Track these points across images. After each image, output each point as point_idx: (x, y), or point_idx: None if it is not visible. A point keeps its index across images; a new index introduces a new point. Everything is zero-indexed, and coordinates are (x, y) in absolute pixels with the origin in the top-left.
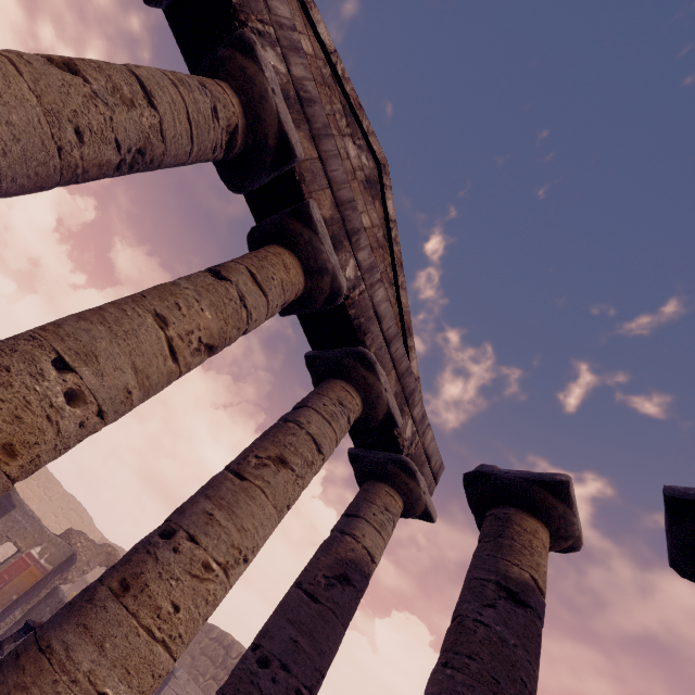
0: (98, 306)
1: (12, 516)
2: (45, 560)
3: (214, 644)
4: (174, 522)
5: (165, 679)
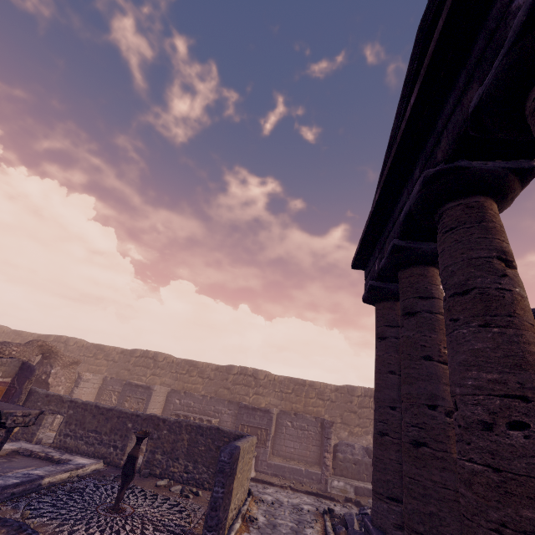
0: (532, 353)
1: None
2: (0, 378)
3: (141, 359)
4: (448, 407)
5: (148, 394)
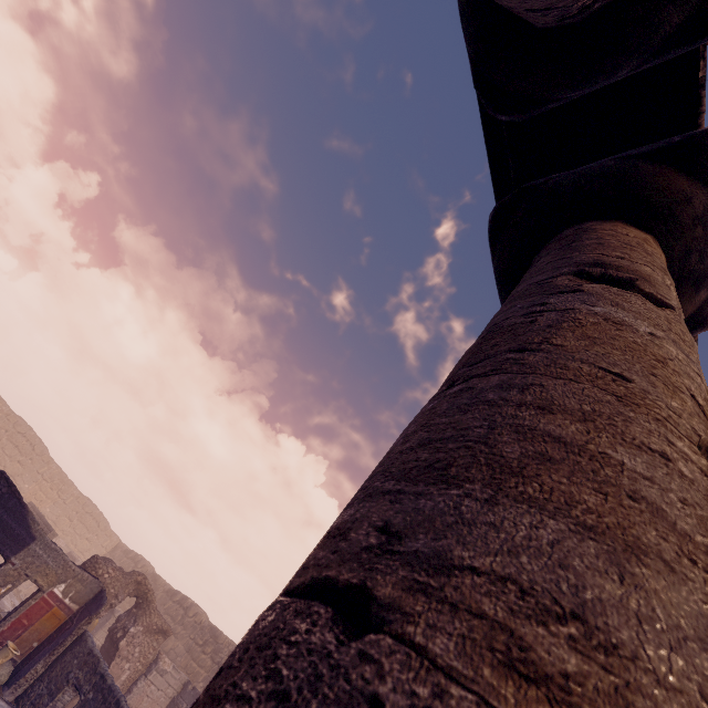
0: (539, 431)
1: (31, 550)
2: (69, 599)
3: None
4: None
5: None
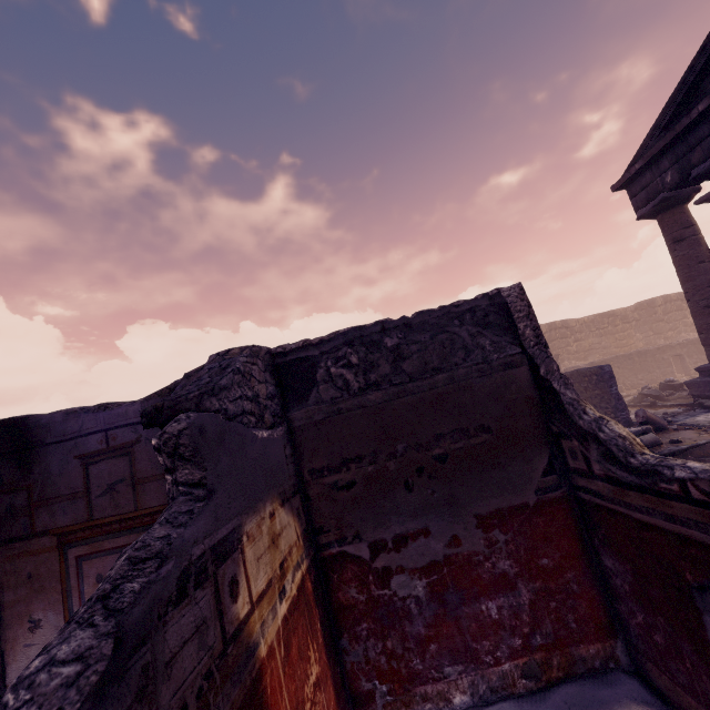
0: None
1: None
2: None
3: None
4: None
5: None
